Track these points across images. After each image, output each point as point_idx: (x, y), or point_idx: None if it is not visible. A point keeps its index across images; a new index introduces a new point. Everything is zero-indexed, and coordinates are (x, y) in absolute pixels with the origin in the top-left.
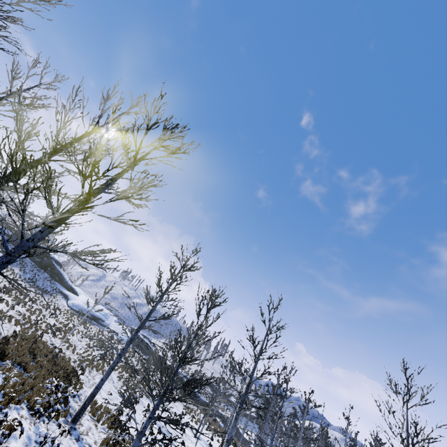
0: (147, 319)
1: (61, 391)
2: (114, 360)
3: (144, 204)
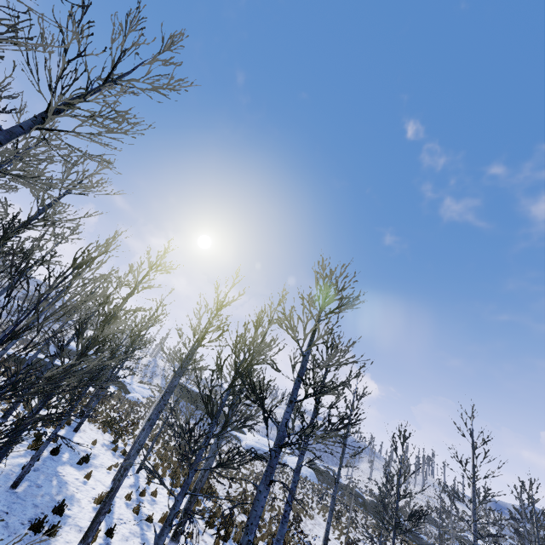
0: (342, 457)
1: (294, 538)
2: (331, 502)
3: (339, 391)
